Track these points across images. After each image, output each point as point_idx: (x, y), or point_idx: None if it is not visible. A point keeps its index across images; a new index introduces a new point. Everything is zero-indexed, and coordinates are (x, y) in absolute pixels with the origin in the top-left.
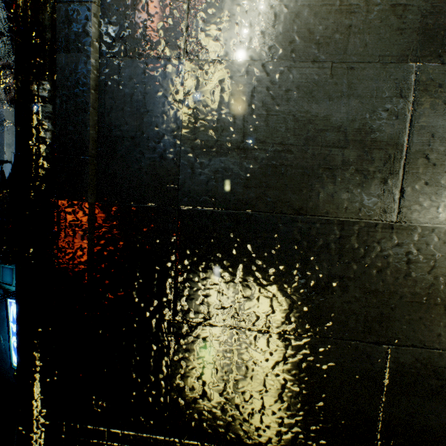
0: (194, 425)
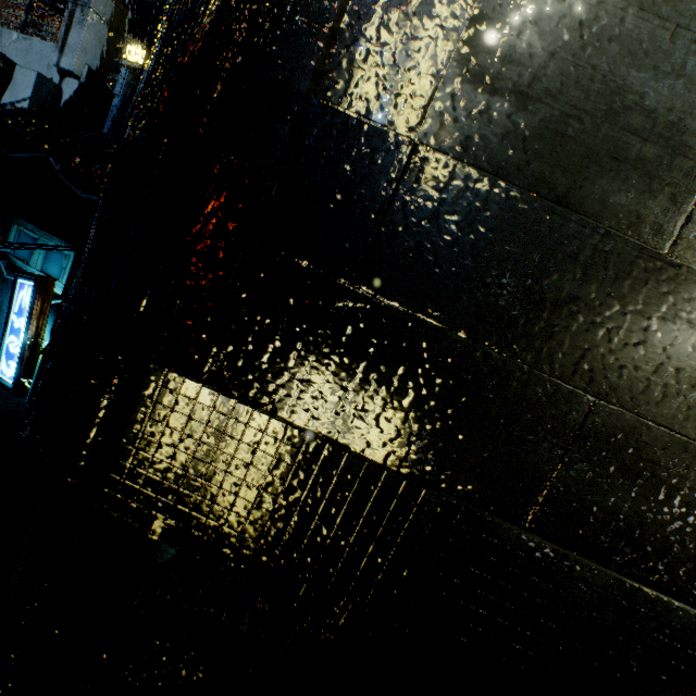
0: (328, 425)
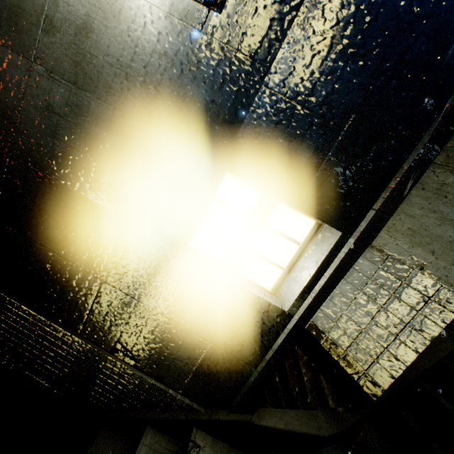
0: None
